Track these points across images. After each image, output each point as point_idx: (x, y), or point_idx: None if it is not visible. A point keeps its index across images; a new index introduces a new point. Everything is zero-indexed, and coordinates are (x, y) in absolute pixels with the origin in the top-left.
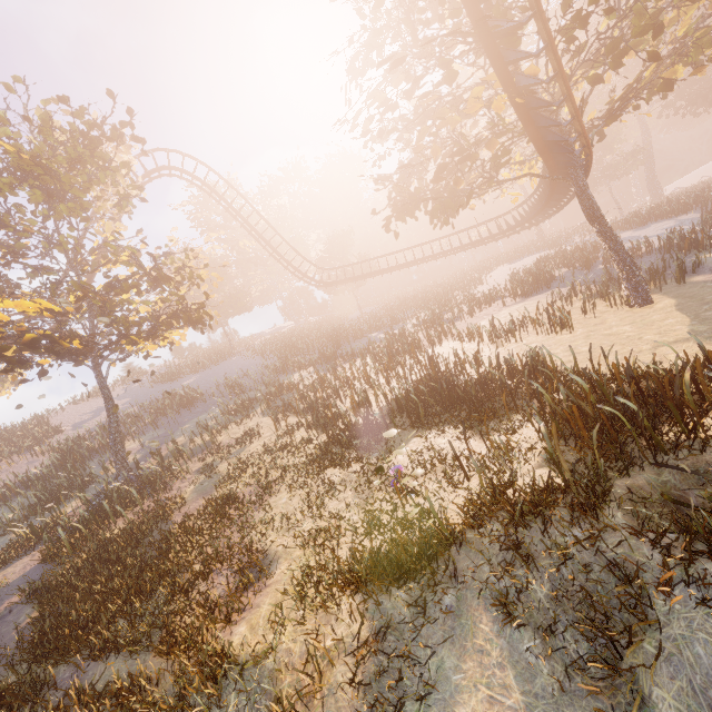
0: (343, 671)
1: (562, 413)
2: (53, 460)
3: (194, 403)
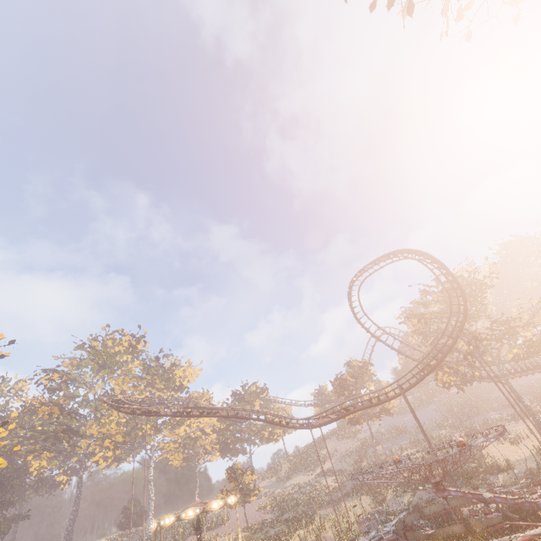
0: (393, 491)
1: None
2: (359, 445)
3: (403, 433)
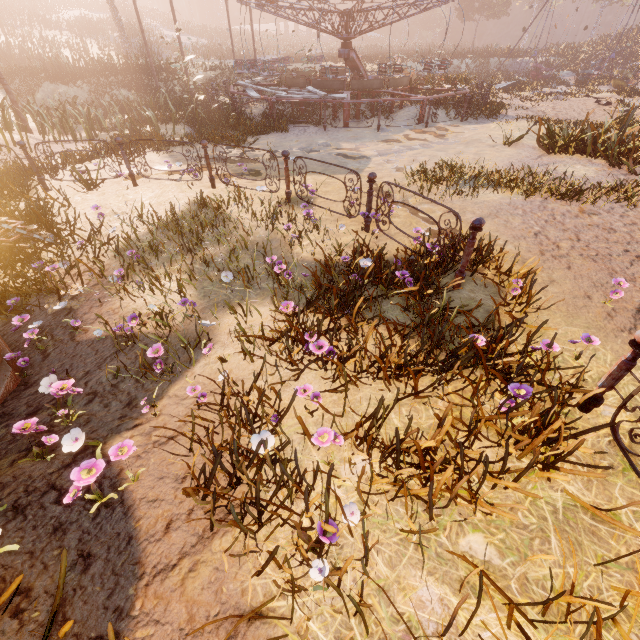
0: None
1: (50, 65)
2: None
3: None
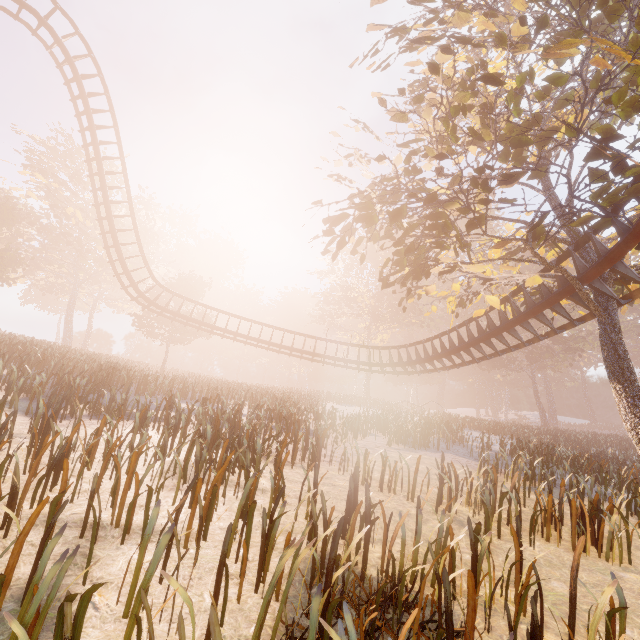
0: None
1: None
2: None
3: None
